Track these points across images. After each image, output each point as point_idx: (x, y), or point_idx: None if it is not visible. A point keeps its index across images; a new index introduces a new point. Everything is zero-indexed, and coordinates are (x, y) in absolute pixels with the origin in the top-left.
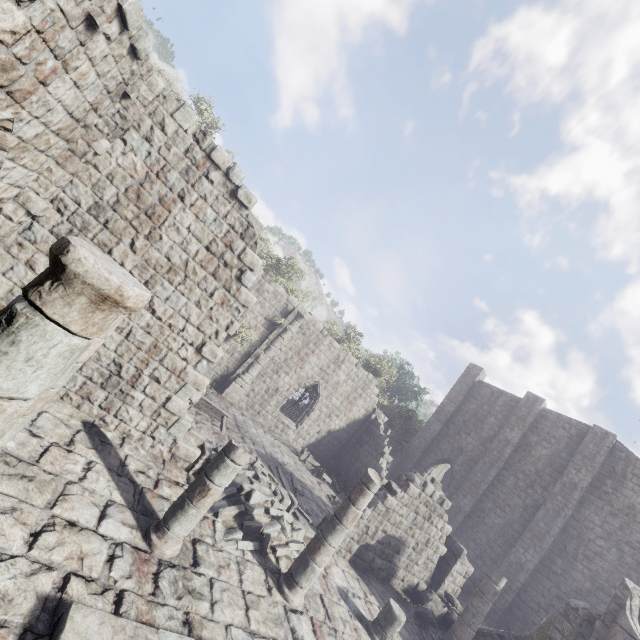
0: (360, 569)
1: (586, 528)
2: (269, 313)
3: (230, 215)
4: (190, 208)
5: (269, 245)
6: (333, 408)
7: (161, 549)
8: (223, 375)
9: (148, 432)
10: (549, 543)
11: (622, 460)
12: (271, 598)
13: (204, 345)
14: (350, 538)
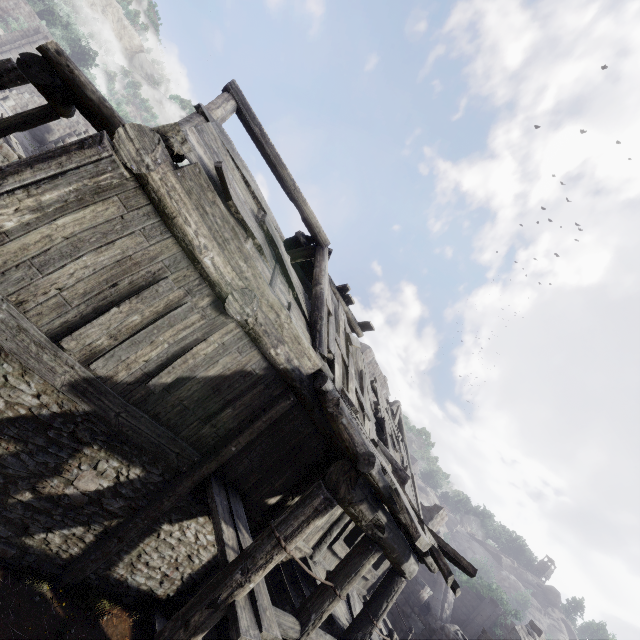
0: None
1: None
2: (24, 26)
3: None
4: None
5: None
6: None
7: None
8: None
9: None
10: None
11: None
12: None
13: None
14: (16, 103)
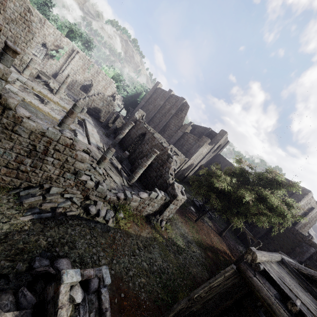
0: (89, 114)
1: (170, 124)
2: (67, 50)
3: (23, 5)
4: (12, 2)
5: (65, 22)
6: (99, 90)
7: (23, 75)
8: (55, 73)
9: (20, 65)
10: (161, 128)
11: (185, 106)
12: (50, 93)
13: (27, 43)
14: (84, 105)
